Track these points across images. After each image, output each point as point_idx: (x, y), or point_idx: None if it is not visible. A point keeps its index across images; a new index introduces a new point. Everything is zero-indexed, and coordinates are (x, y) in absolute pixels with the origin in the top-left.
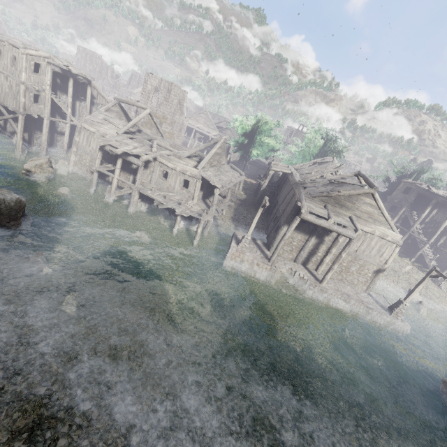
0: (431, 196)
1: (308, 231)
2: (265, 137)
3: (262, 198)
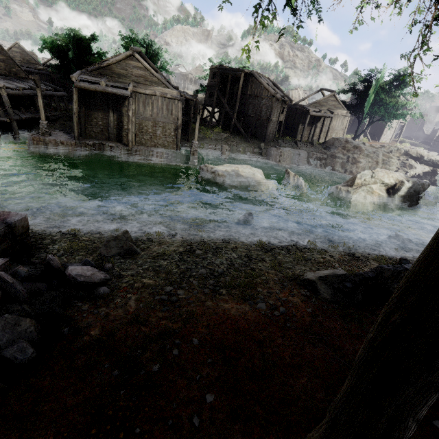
0: (227, 73)
1: (104, 107)
2: (85, 56)
3: None
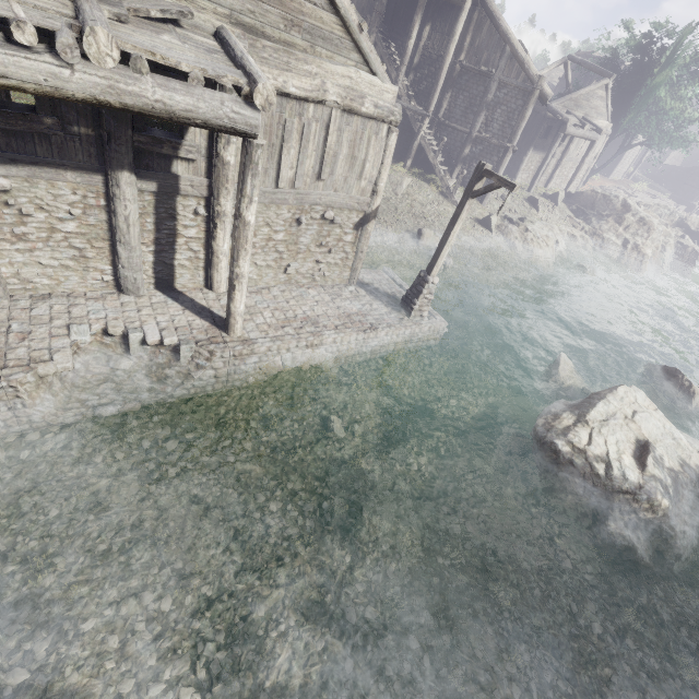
0: None
1: (86, 155)
2: None
3: None
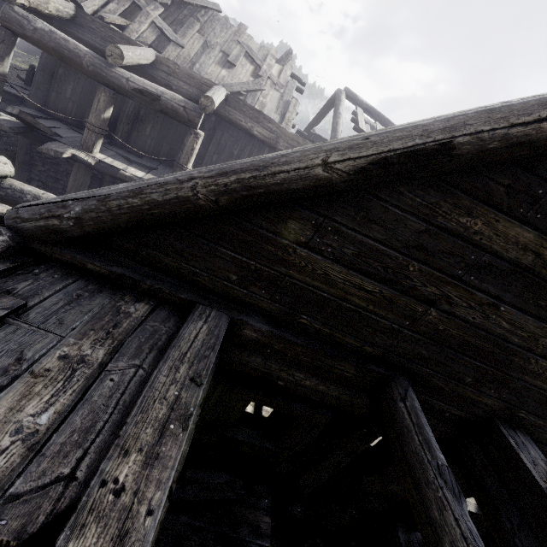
0: None
1: None
2: None
3: None
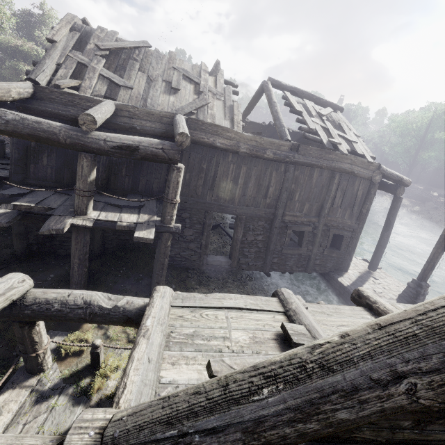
0: None
1: None
2: None
3: (48, 270)
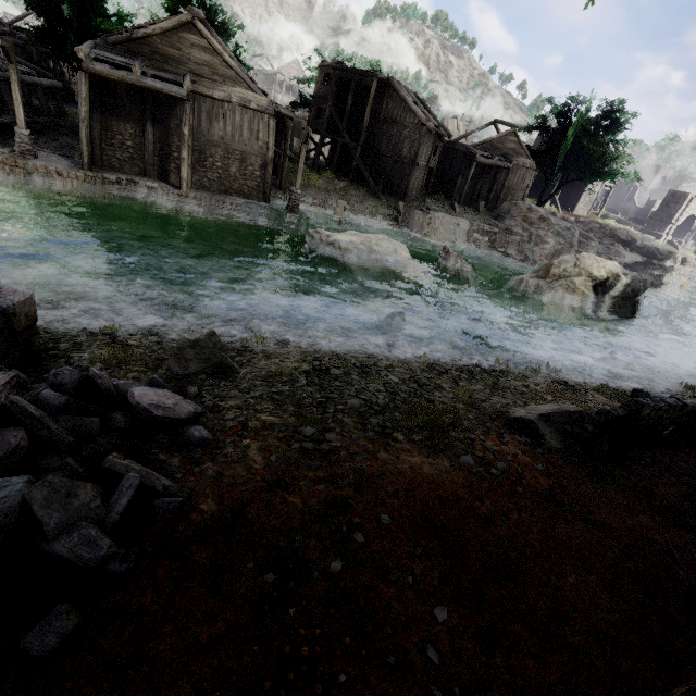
0: (349, 78)
1: (137, 115)
2: (94, 17)
3: None
